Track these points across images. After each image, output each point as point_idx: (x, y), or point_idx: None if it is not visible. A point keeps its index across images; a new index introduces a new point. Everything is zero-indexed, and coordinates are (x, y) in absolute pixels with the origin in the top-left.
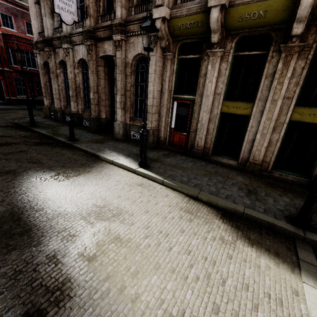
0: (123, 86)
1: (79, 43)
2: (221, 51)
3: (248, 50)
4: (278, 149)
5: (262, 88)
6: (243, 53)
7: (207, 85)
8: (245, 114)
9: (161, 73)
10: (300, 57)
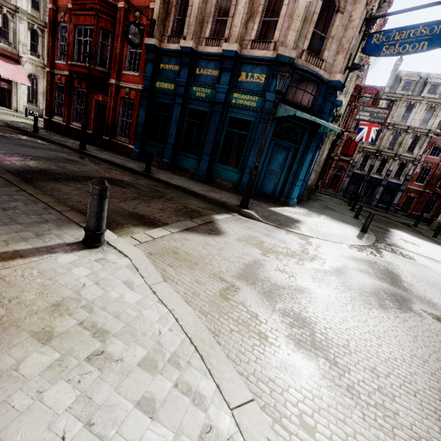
0: None
1: None
2: None
3: None
4: None
5: None
6: None
7: None
8: None
9: None
10: None
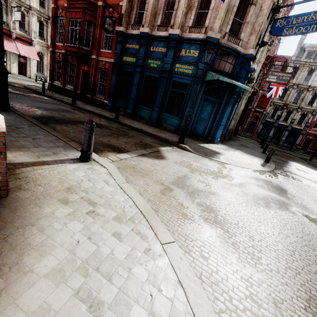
0: None
1: None
2: None
3: None
4: None
5: None
6: None
7: None
8: None
9: None
10: None
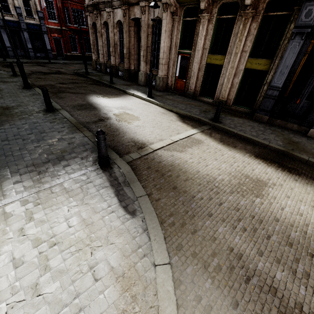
0: (145, 43)
1: (118, 7)
2: (208, 15)
3: (227, 13)
4: (237, 90)
5: (231, 44)
6: (222, 17)
7: (198, 42)
8: (220, 64)
9: (170, 32)
10: (254, 20)
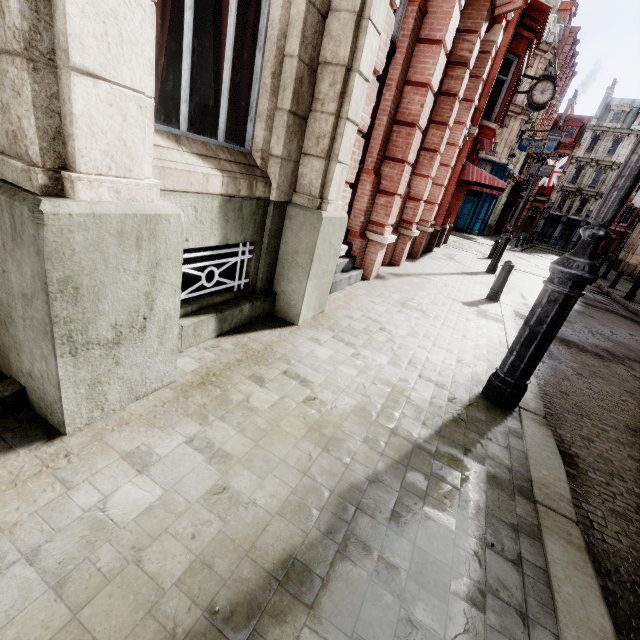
0: None
1: None
2: None
3: None
4: None
5: None
6: None
7: None
8: None
9: None
10: None
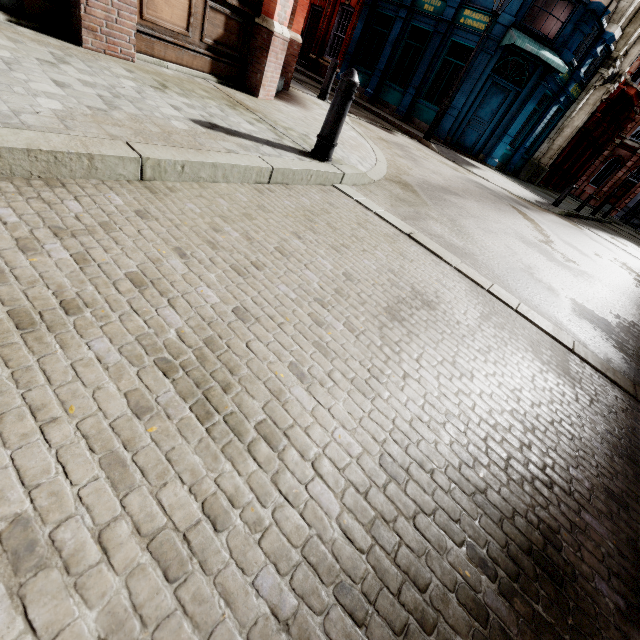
0: None
1: None
2: None
3: None
4: None
5: None
6: None
7: None
8: None
9: None
10: None
